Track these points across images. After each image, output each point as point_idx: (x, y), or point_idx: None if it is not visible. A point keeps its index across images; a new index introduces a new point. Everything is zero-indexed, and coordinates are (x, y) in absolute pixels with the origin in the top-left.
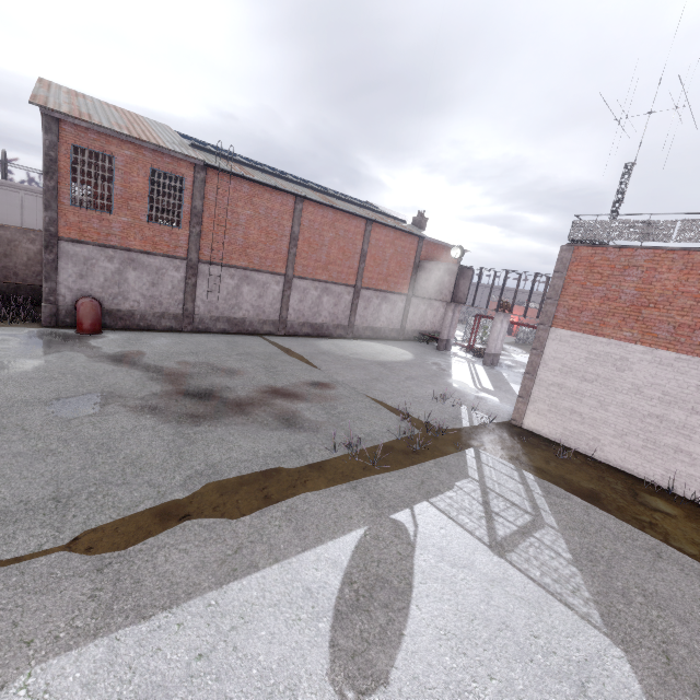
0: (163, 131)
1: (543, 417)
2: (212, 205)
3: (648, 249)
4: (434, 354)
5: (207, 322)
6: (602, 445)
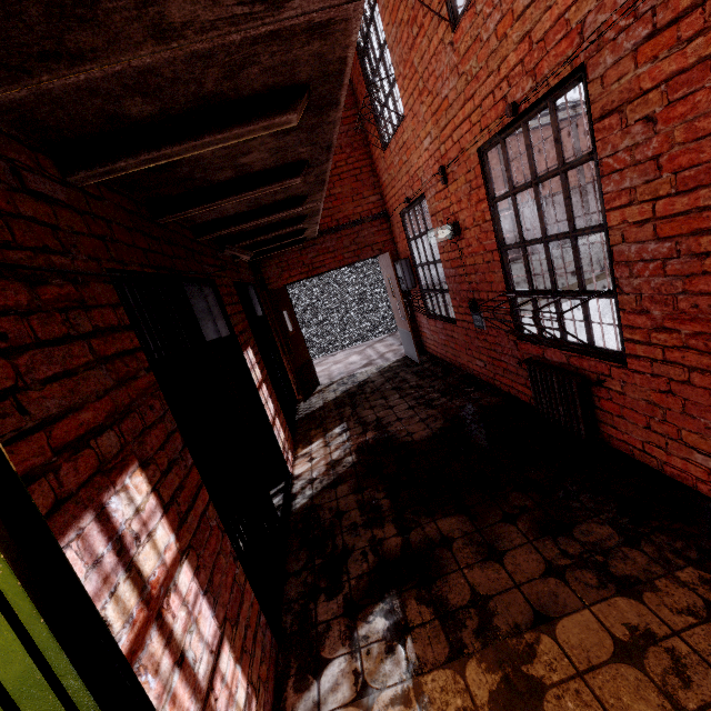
0: None
1: None
2: None
3: None
4: None
5: None
6: None
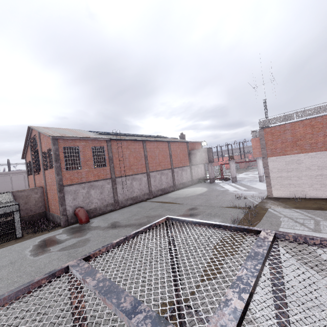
0: (84, 132)
1: (279, 190)
2: (115, 153)
3: (289, 123)
4: (212, 185)
5: (124, 202)
6: (306, 192)
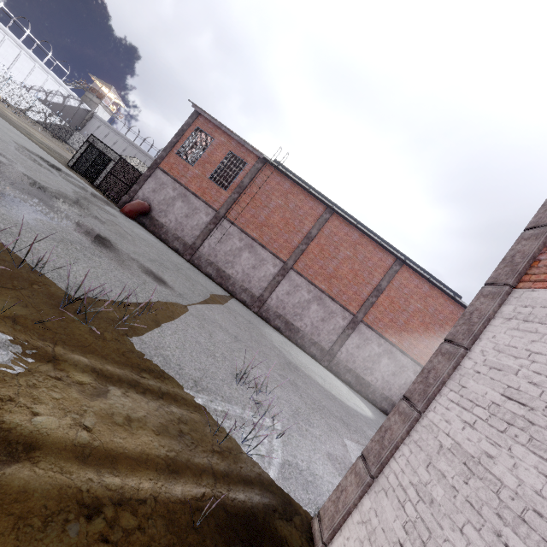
0: None
1: None
2: (256, 186)
3: None
4: None
5: (202, 261)
6: None
